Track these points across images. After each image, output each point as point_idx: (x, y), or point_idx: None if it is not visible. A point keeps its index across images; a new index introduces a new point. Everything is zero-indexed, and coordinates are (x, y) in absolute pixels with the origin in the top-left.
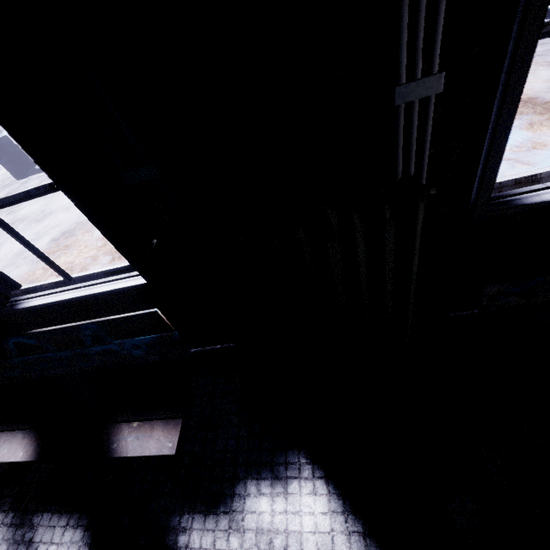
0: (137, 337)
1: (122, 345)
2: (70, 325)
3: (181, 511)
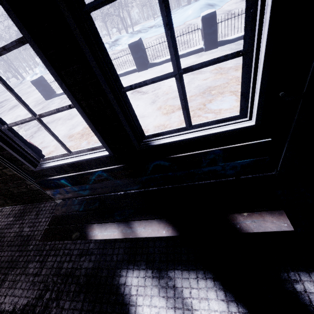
0: (241, 160)
1: (225, 166)
2: (201, 151)
3: (286, 270)
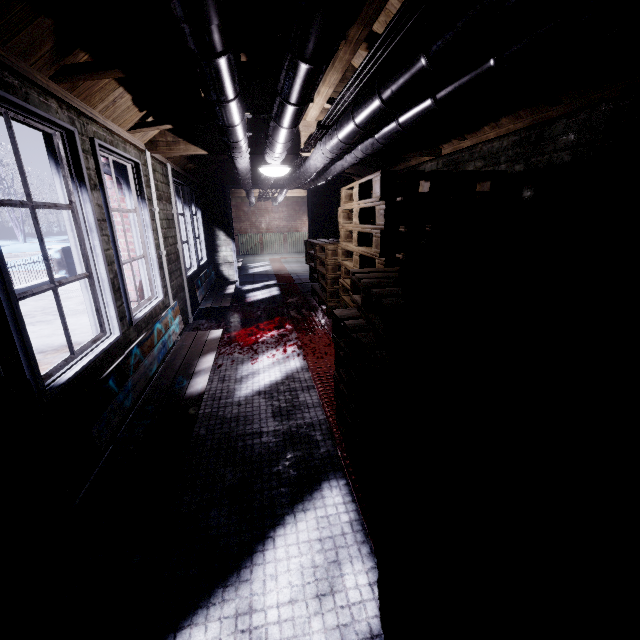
0: None
1: None
2: None
3: None
